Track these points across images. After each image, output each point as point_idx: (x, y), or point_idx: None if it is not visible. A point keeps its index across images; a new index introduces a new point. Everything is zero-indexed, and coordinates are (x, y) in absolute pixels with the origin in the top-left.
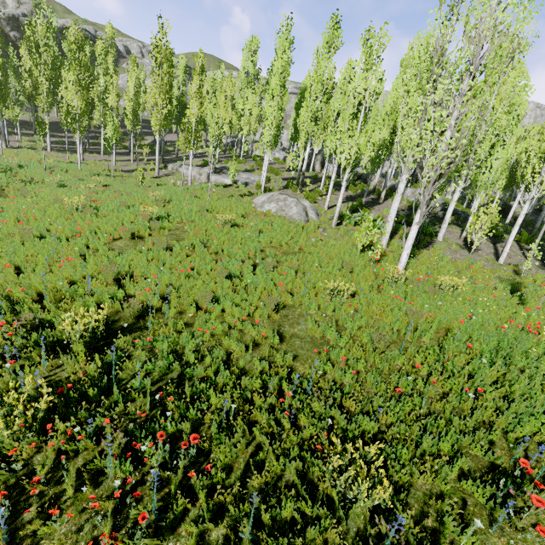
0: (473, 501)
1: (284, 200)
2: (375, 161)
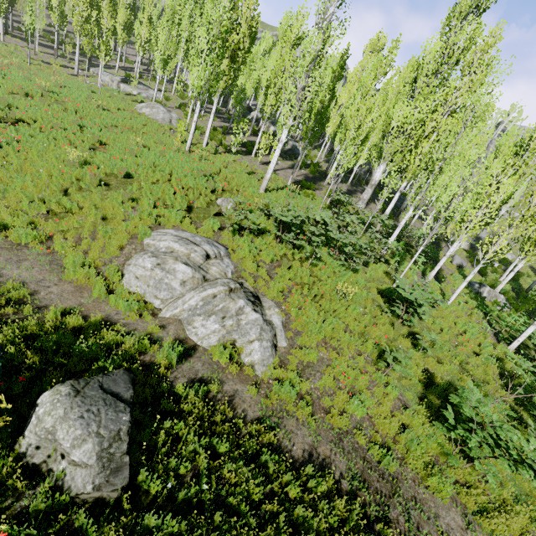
0: (115, 175)
1: (158, 108)
2: (236, 99)
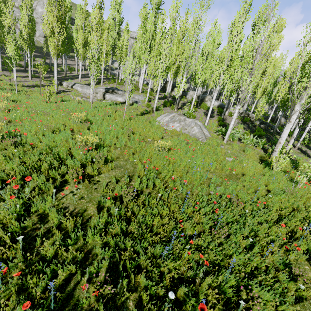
0: None
1: (184, 120)
2: (232, 91)
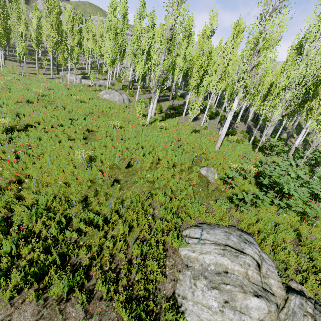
0: (117, 166)
1: (113, 93)
2: None
